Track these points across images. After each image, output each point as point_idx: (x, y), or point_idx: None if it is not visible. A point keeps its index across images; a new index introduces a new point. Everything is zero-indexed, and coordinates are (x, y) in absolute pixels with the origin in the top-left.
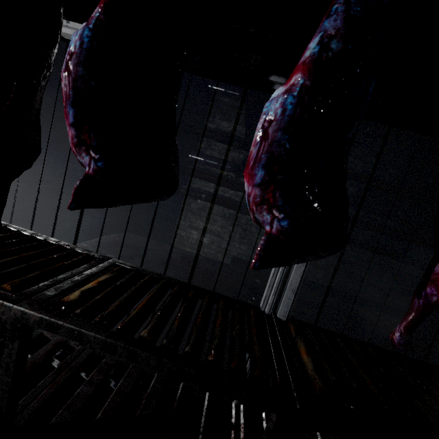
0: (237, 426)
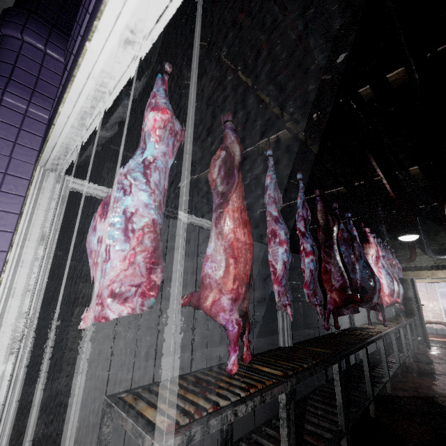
0: (303, 412)
